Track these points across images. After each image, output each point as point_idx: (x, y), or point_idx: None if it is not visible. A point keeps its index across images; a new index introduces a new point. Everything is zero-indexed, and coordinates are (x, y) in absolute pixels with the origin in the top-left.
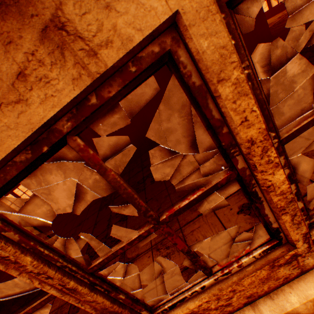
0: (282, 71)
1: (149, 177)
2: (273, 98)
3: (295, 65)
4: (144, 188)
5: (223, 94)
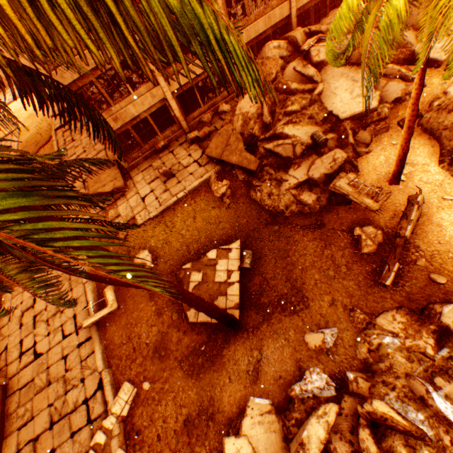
0: None
1: None
2: None
3: None
4: None
5: None
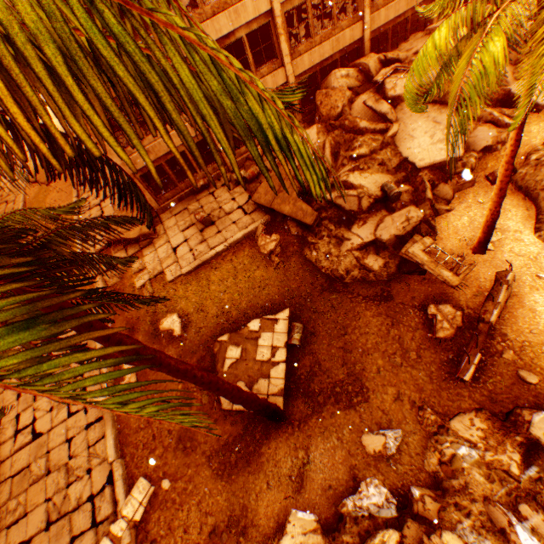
0: (343, 5)
1: None
2: (338, 14)
3: (348, 3)
4: None
5: None
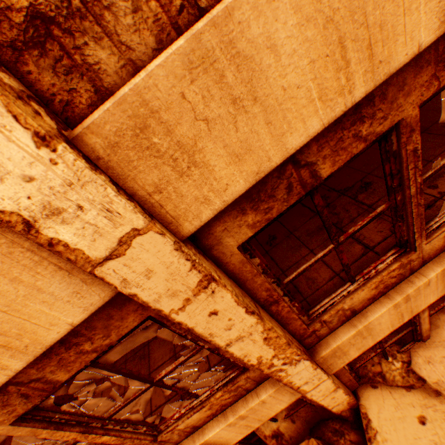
0: None
1: None
2: None
3: None
4: None
5: (43, 436)
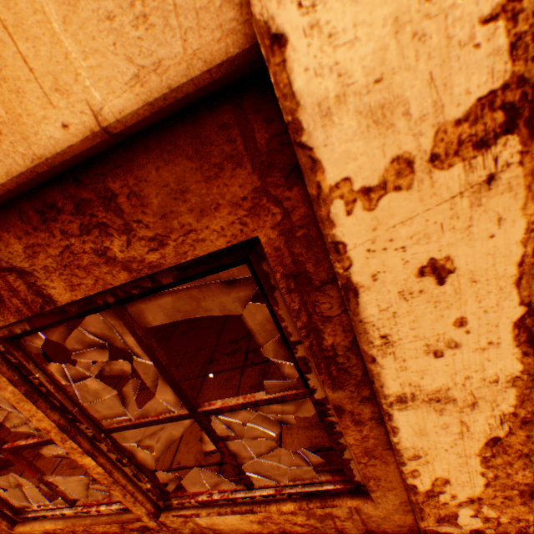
0: None
1: (186, 322)
2: None
3: None
4: (171, 336)
5: (7, 395)
